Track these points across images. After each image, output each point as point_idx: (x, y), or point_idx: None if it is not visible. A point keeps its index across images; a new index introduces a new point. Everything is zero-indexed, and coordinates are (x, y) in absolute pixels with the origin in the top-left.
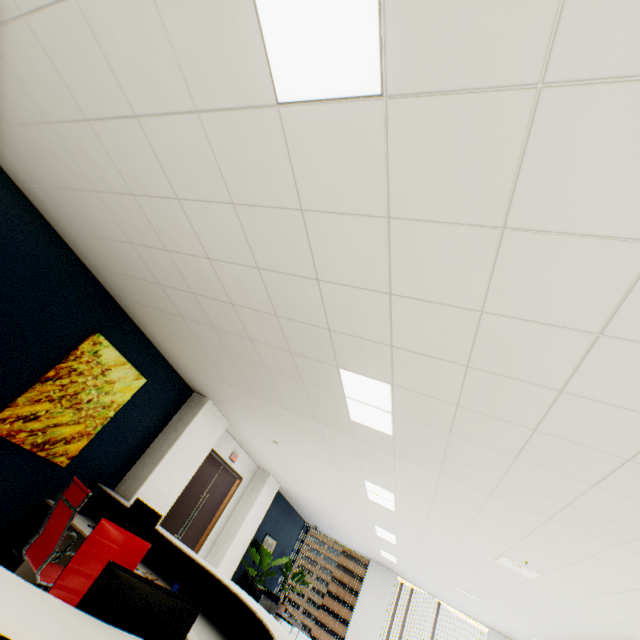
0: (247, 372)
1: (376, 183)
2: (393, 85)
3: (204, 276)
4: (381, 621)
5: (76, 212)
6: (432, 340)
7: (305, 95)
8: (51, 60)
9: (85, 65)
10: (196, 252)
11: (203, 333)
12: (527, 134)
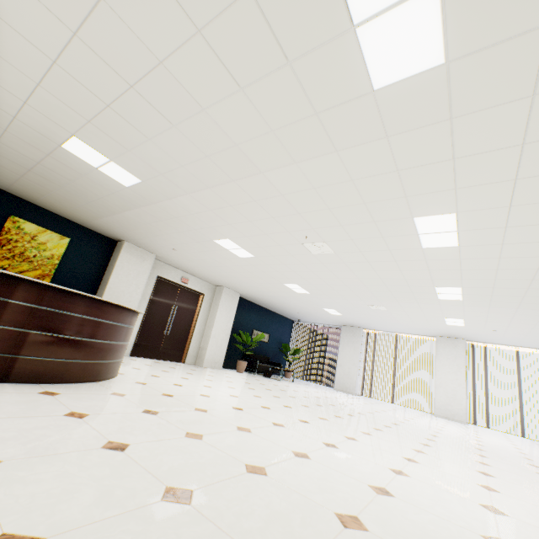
0: (82, 195)
1: None
2: None
3: None
4: (357, 358)
5: None
6: (13, 80)
7: None
8: None
9: None
10: None
11: (39, 181)
12: None
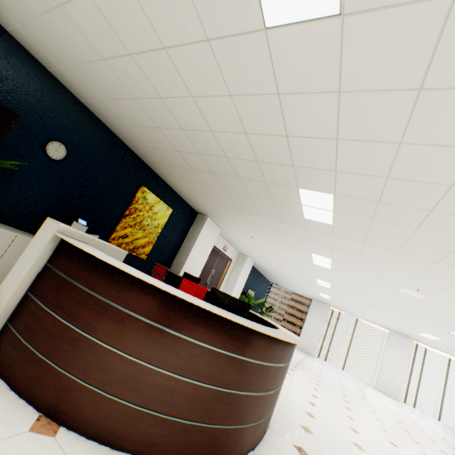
0: (235, 198)
1: (332, 71)
2: (348, 7)
3: (208, 143)
4: (320, 328)
5: (121, 113)
6: (364, 164)
7: (285, 21)
8: (106, 19)
9: (130, 20)
10: (203, 128)
11: (206, 177)
12: (442, 27)
